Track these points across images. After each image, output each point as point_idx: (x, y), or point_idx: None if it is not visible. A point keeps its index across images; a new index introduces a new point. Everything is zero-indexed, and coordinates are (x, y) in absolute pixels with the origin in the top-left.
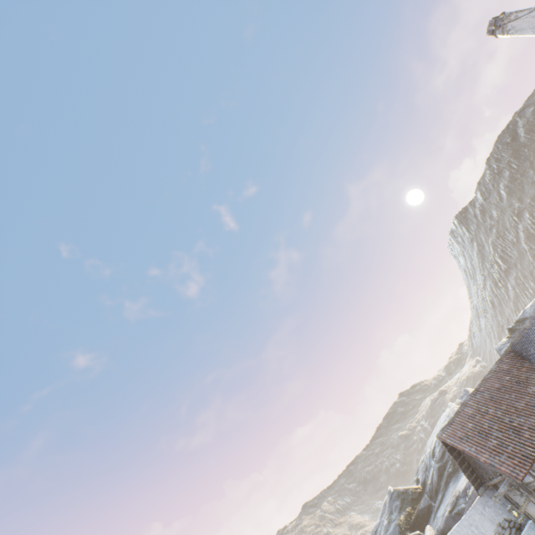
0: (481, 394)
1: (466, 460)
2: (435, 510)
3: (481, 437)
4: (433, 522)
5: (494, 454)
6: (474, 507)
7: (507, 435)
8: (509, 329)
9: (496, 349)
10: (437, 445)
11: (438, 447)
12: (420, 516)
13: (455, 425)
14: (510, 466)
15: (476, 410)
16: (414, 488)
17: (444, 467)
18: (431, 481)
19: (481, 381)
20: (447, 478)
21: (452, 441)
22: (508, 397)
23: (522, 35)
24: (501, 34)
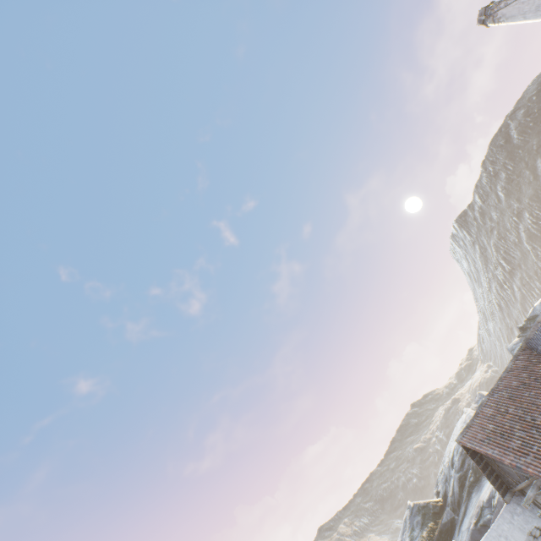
0: (499, 393)
1: (489, 464)
2: (459, 523)
3: (504, 438)
4: (458, 537)
5: (519, 455)
6: (501, 516)
7: (531, 434)
8: (520, 328)
9: (509, 350)
10: (456, 454)
11: (457, 456)
12: (444, 531)
13: (474, 428)
14: (537, 466)
15: (495, 411)
16: (435, 501)
17: (465, 477)
18: (452, 492)
19: (498, 380)
20: (469, 488)
21: (473, 445)
22: (528, 394)
23: (513, 22)
24: (492, 23)
